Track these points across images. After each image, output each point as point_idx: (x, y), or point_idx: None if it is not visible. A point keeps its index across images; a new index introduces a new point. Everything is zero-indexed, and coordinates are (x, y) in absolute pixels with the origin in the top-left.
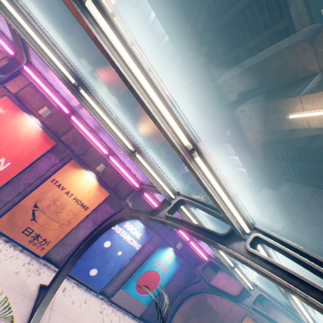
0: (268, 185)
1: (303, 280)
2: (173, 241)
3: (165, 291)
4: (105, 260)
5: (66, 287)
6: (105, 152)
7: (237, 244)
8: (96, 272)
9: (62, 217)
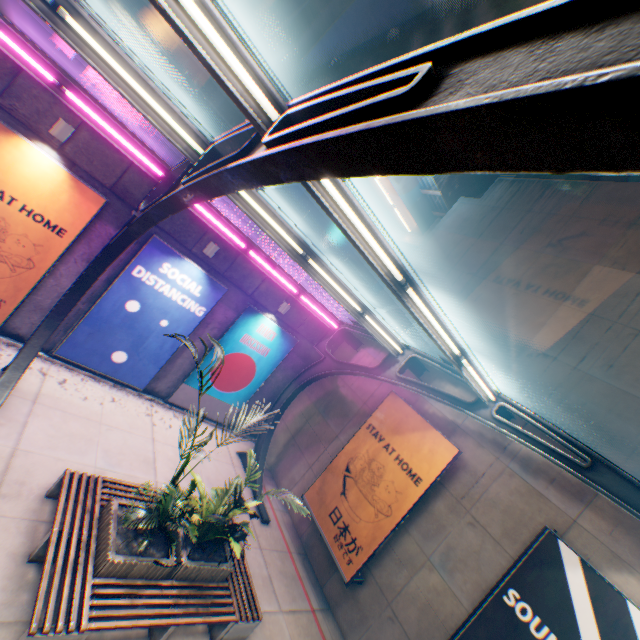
0: (466, 190)
1: (312, 127)
2: (273, 303)
3: (219, 344)
4: (138, 337)
5: (67, 380)
6: (47, 76)
7: (258, 152)
8: (126, 358)
9: (11, 251)
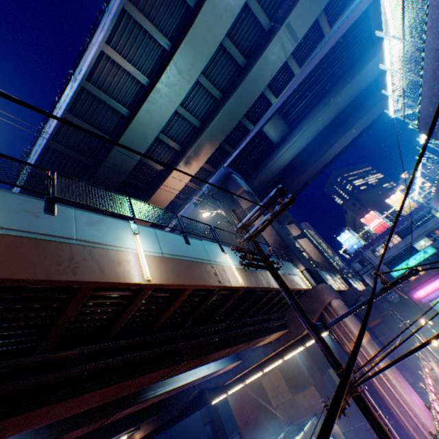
0: None
1: None
2: None
3: None
4: None
5: None
6: None
7: None
8: None
9: None
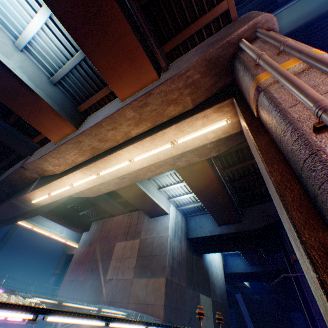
0: (84, 230)
1: None
2: None
3: None
4: None
5: None
6: None
7: None
8: None
9: None
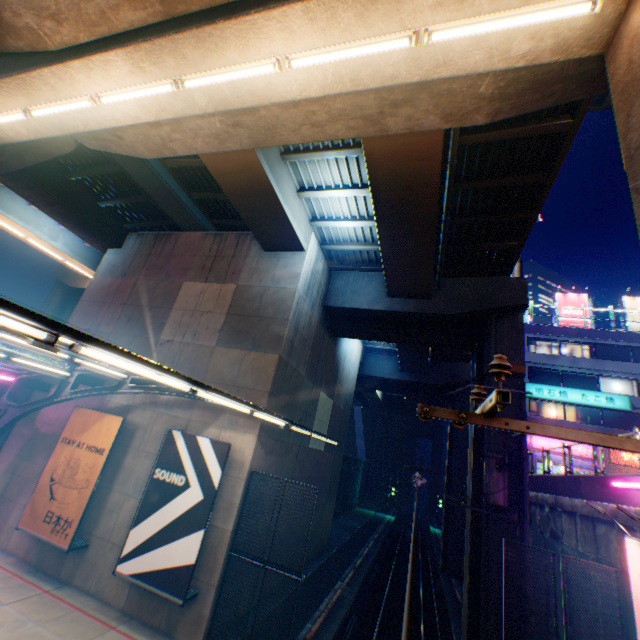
0: (109, 244)
1: None
2: None
3: None
4: None
5: None
6: None
7: None
8: None
9: None
